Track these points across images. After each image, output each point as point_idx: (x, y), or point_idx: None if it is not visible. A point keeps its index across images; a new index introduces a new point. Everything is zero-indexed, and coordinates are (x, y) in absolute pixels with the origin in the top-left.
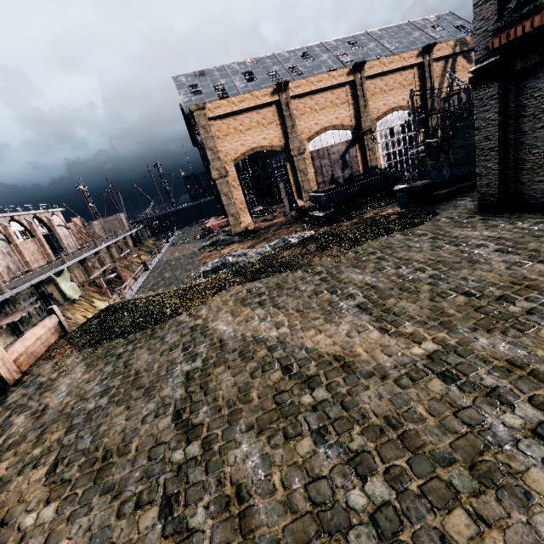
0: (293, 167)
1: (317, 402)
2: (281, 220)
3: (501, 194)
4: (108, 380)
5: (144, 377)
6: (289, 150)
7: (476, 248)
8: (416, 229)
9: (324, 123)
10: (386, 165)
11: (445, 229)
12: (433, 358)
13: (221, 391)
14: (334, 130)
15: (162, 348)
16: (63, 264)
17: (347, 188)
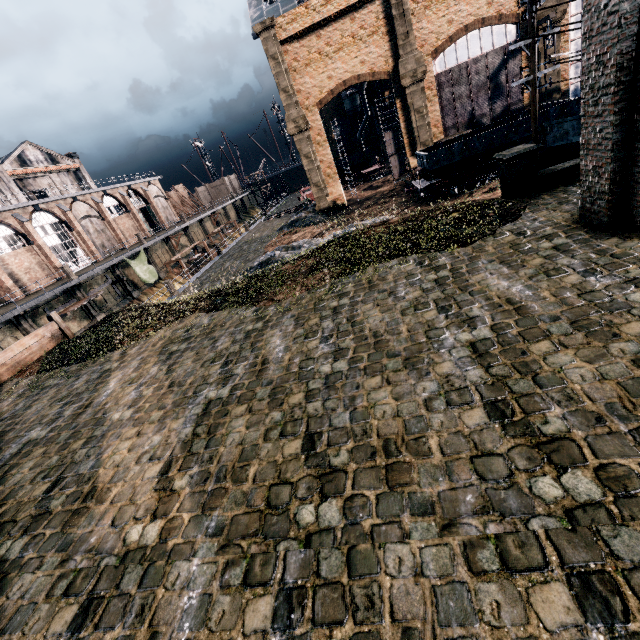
0: (406, 106)
1: (0, 560)
2: (386, 189)
3: (619, 193)
4: (3, 422)
5: (12, 432)
6: (399, 76)
7: (454, 327)
8: (447, 251)
9: (464, 18)
10: (579, 83)
11: (477, 263)
12: (125, 561)
13: (3, 487)
14: (483, 28)
15: (60, 395)
16: (140, 246)
17: (465, 141)
